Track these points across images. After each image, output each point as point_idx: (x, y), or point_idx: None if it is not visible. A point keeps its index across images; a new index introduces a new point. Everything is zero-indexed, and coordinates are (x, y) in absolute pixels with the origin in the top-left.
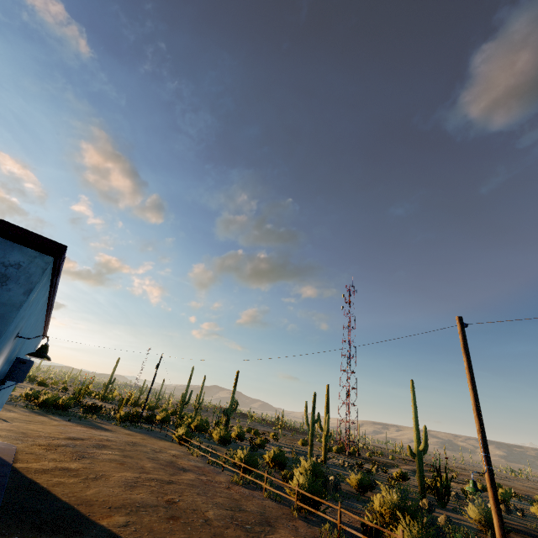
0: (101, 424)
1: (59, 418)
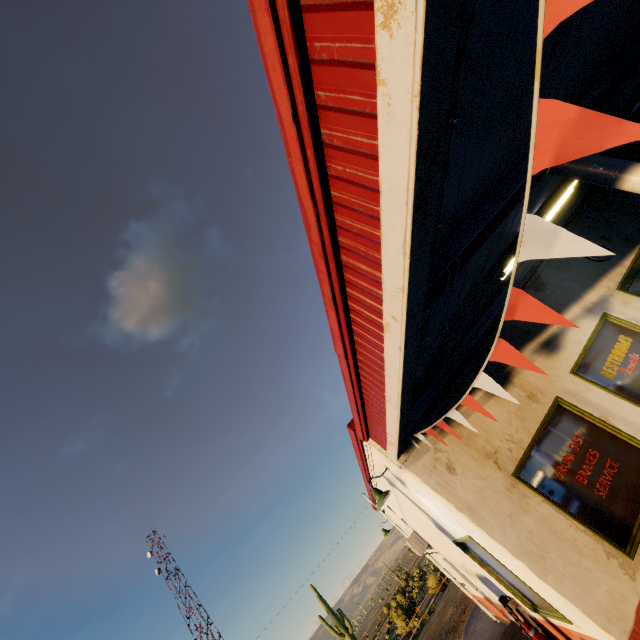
0: None
1: None
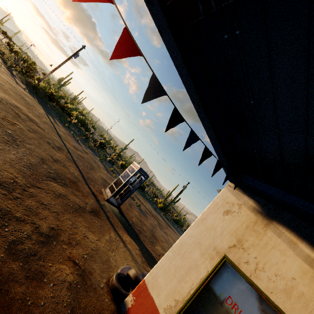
0: (161, 215)
1: (149, 203)
